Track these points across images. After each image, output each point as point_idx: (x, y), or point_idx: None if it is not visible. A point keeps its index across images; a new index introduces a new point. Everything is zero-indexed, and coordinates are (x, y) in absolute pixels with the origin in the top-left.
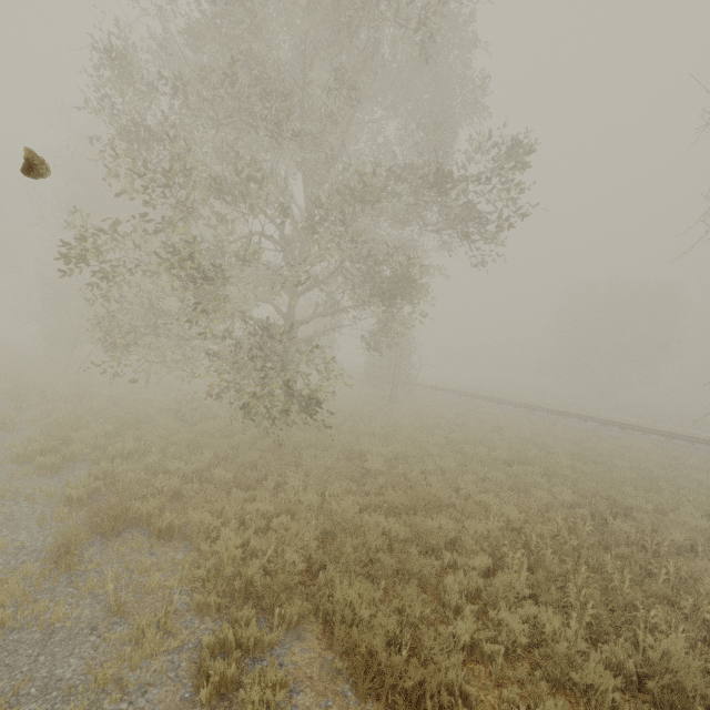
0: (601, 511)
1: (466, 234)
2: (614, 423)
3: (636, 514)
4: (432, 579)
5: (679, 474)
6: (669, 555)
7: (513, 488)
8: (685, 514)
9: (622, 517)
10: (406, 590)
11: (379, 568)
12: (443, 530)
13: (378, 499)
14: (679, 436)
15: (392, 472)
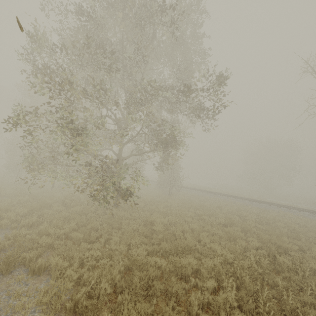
0: (273, 251)
1: (199, 115)
2: (274, 204)
3: (290, 252)
4: (182, 297)
5: (308, 229)
6: (310, 276)
7: (227, 239)
8: (314, 251)
9: (284, 255)
10: (166, 307)
11: (154, 290)
12: (190, 265)
13: (158, 247)
14: (305, 210)
15: (165, 232)
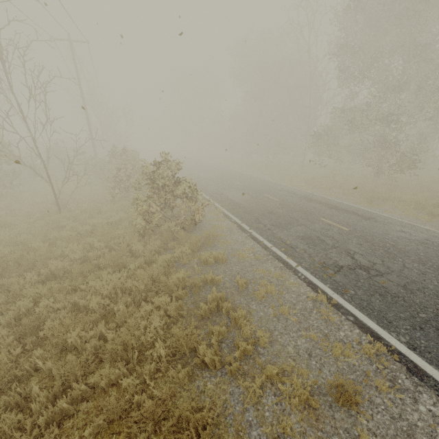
0: None
1: None
2: None
3: None
4: None
5: None
6: None
7: None
8: None
9: None
10: None
11: None
12: None
13: None
14: None
15: None
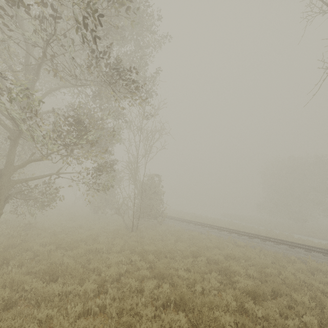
0: None
1: (72, 57)
2: (301, 245)
3: None
4: None
5: None
6: None
7: None
8: None
9: None
10: None
11: None
12: None
13: None
14: None
15: None
